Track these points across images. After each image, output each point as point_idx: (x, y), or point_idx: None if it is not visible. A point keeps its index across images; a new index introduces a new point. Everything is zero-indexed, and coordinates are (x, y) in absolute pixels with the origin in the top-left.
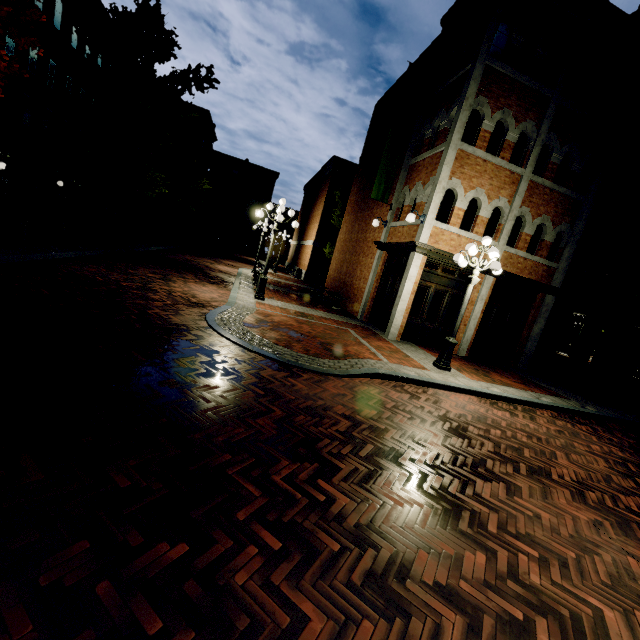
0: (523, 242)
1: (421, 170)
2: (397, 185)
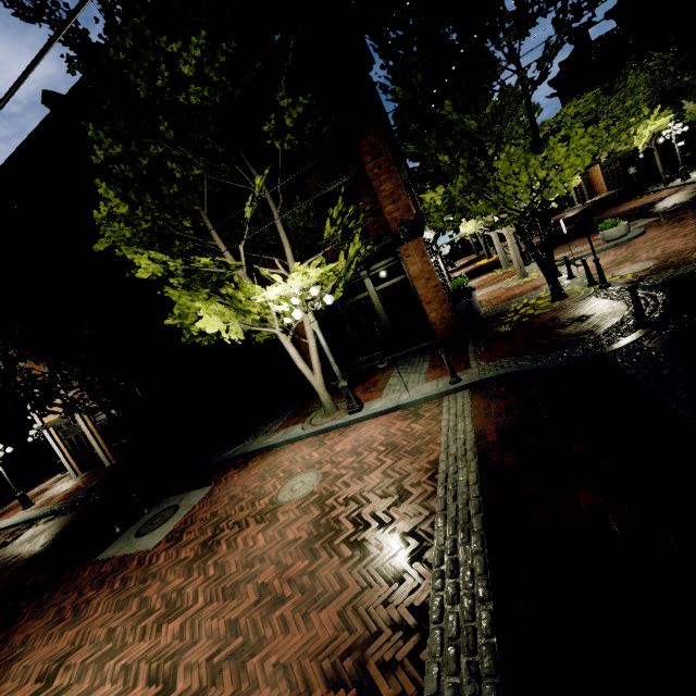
0: (75, 383)
1: None
2: None
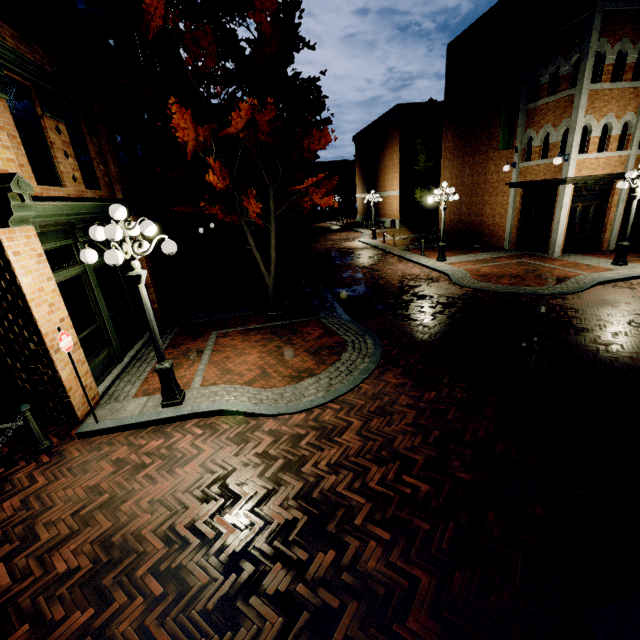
0: None
1: (546, 114)
2: (518, 130)
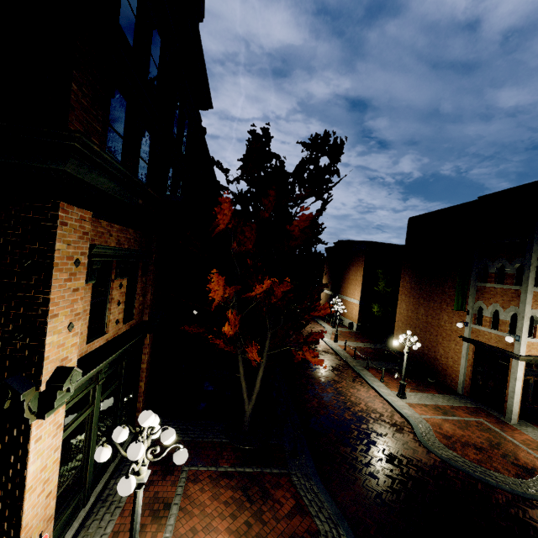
0: None
1: (494, 295)
2: (469, 298)
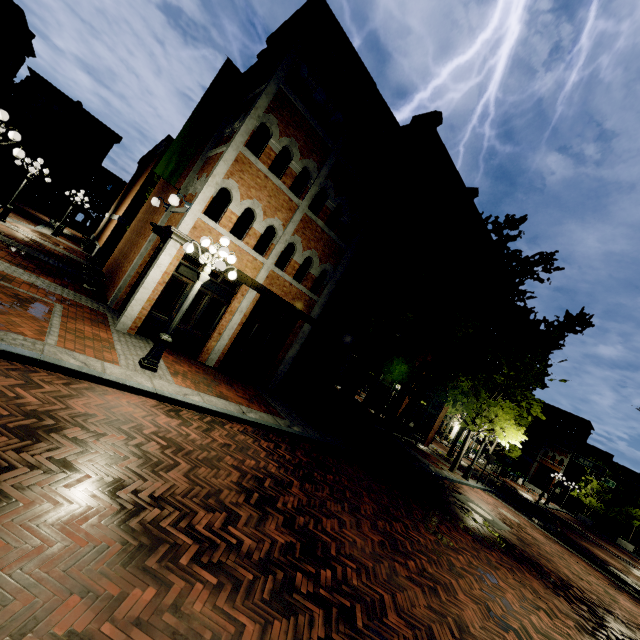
0: (292, 268)
1: (211, 163)
2: (191, 172)
